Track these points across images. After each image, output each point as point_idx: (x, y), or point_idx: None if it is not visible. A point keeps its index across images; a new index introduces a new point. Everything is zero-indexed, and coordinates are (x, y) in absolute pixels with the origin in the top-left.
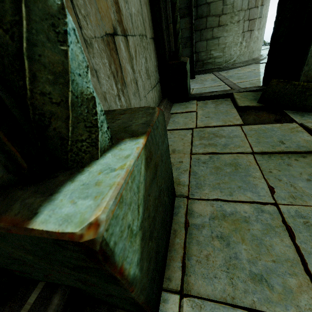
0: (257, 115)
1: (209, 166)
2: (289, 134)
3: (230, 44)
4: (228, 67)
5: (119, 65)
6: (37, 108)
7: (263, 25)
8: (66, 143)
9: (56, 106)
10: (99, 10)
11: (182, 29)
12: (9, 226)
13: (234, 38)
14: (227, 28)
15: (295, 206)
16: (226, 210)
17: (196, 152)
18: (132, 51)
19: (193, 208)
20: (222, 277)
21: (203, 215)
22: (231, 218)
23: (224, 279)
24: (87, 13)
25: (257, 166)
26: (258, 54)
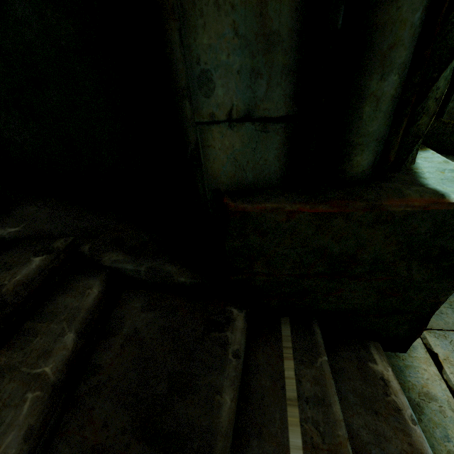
0: None
1: None
2: None
3: None
4: None
5: None
6: (426, 101)
7: None
8: (416, 141)
9: (433, 102)
10: None
11: None
12: (426, 204)
13: None
14: None
15: None
16: None
17: None
18: None
19: None
20: (448, 312)
21: None
22: None
23: (452, 314)
24: None
25: None
26: None
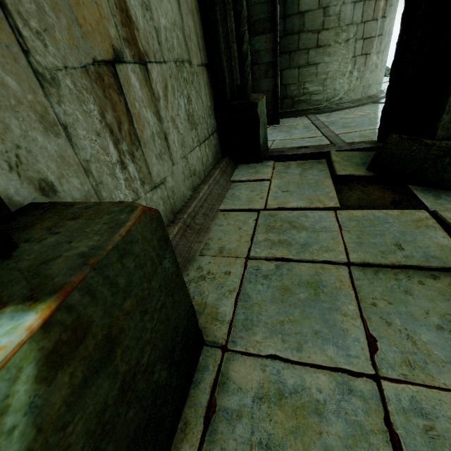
0: (364, 191)
1: (272, 285)
2: (413, 232)
3: (335, 73)
4: (331, 108)
5: (126, 111)
6: None
7: (385, 47)
8: None
9: None
10: (80, 21)
11: (261, 50)
12: None
13: (341, 65)
14: (330, 50)
15: (411, 386)
16: (286, 382)
17: (256, 255)
18: (157, 87)
19: (230, 373)
20: None
21: (243, 389)
22: (293, 402)
23: None
24: (45, 26)
25: (352, 292)
26: (376, 89)
